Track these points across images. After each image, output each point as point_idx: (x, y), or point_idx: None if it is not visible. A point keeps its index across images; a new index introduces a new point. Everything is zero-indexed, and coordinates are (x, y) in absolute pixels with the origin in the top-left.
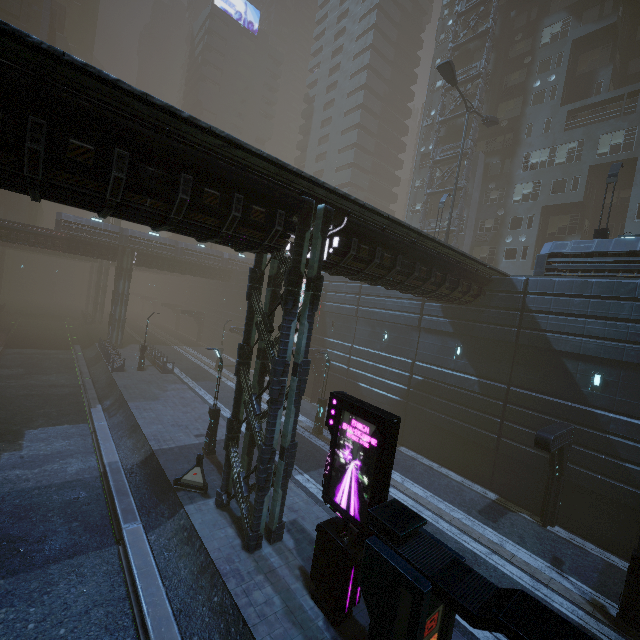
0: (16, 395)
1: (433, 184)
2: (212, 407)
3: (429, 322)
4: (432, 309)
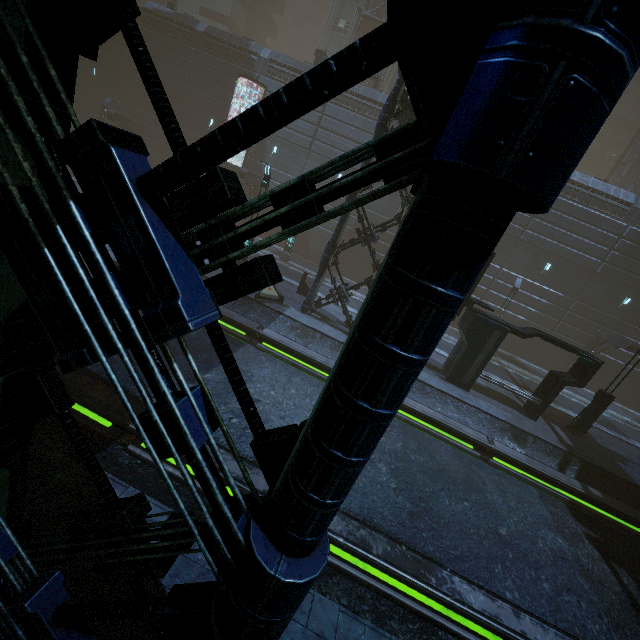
0: None
1: (369, 4)
2: None
3: None
4: None
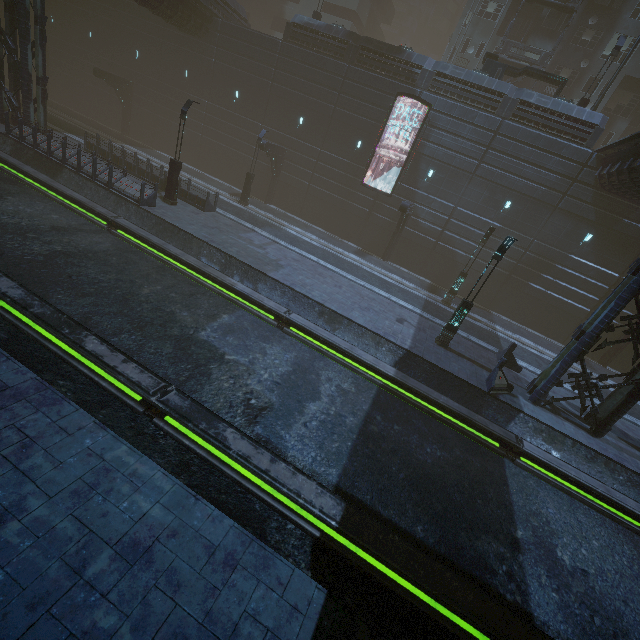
0: (40, 256)
1: None
2: (467, 301)
3: (572, 205)
4: (582, 192)
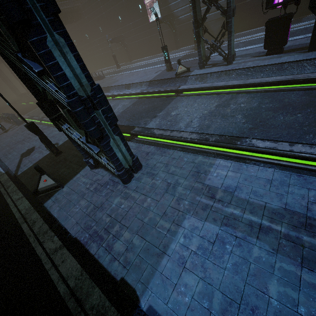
0: None
1: None
2: (162, 46)
3: None
4: None
